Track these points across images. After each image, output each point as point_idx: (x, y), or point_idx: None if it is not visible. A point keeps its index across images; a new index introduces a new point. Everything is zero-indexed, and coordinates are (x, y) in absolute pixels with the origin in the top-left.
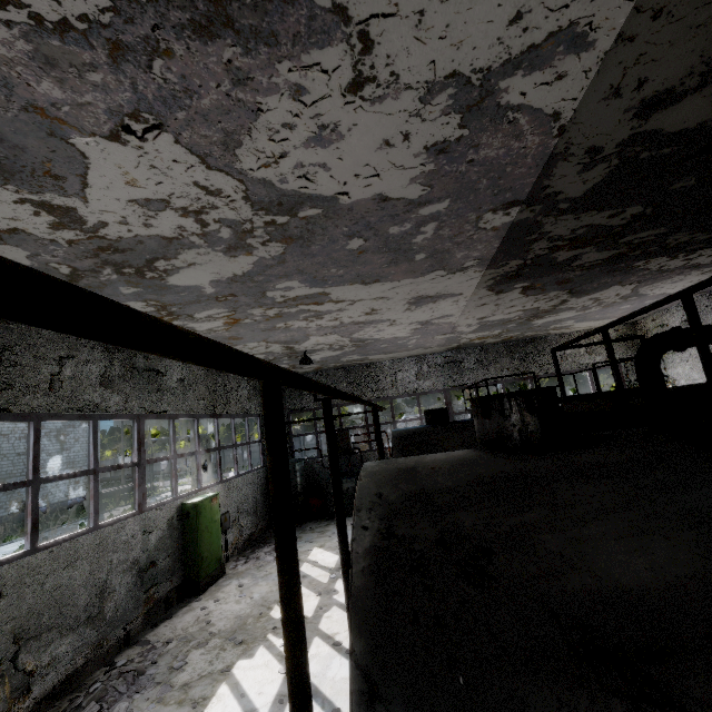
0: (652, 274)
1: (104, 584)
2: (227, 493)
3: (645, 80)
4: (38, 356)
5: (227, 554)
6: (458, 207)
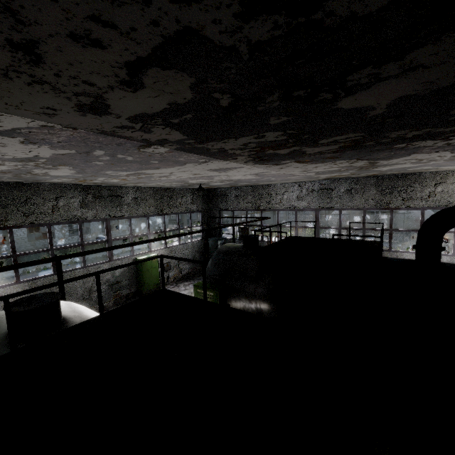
0: (450, 146)
1: (90, 288)
2: (170, 253)
3: (48, 107)
4: (44, 199)
5: (169, 281)
6: (113, 150)
